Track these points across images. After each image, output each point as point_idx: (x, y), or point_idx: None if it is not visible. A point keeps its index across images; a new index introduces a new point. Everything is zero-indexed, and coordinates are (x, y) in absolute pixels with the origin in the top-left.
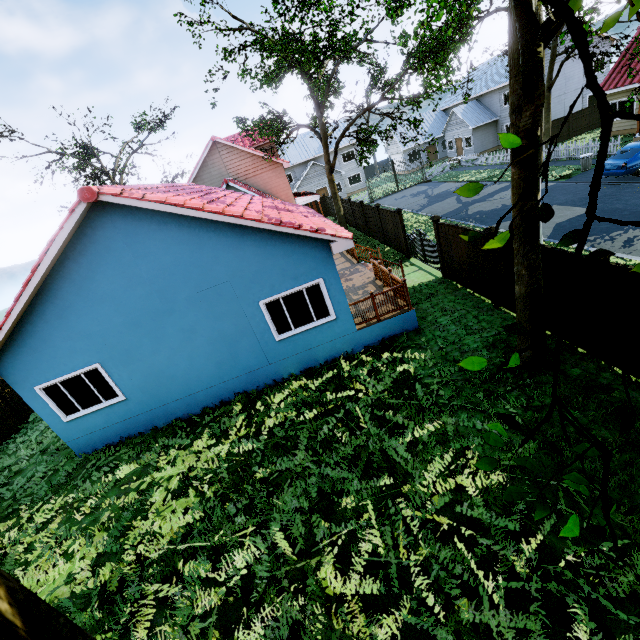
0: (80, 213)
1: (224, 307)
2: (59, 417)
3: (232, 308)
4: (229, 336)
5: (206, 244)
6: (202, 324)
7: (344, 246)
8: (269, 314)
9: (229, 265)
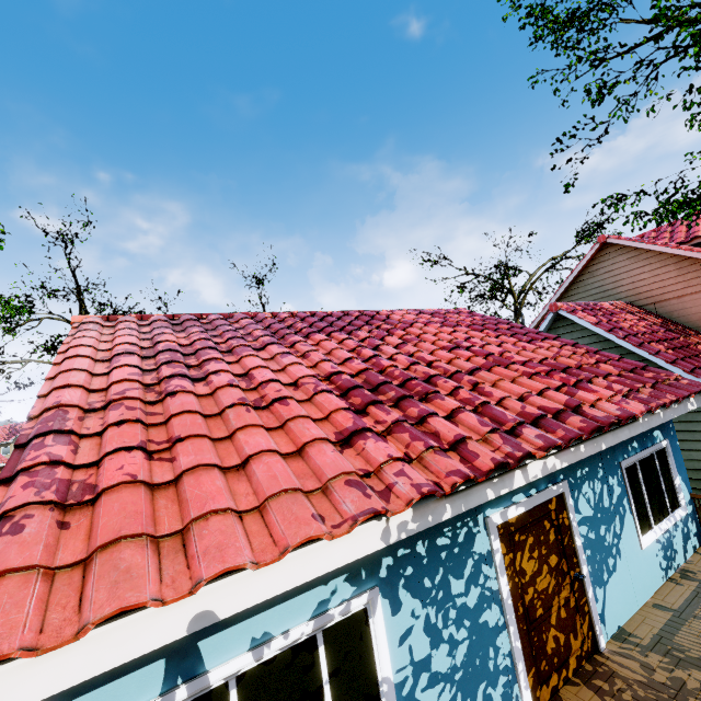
0: None
1: None
2: None
3: None
4: None
5: None
6: None
7: None
8: None
9: None
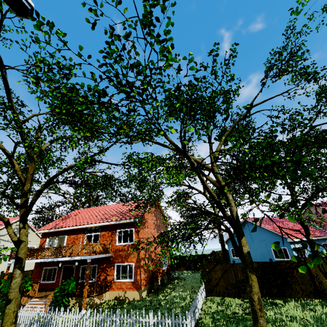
0: (243, 221)
1: (263, 246)
2: (231, 256)
3: (265, 246)
4: (264, 253)
5: (261, 231)
6: (258, 248)
7: (290, 240)
8: (273, 251)
9: (265, 237)
